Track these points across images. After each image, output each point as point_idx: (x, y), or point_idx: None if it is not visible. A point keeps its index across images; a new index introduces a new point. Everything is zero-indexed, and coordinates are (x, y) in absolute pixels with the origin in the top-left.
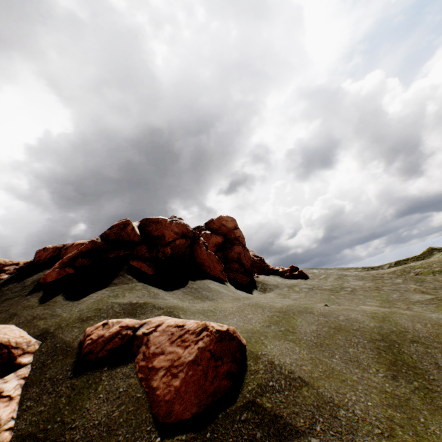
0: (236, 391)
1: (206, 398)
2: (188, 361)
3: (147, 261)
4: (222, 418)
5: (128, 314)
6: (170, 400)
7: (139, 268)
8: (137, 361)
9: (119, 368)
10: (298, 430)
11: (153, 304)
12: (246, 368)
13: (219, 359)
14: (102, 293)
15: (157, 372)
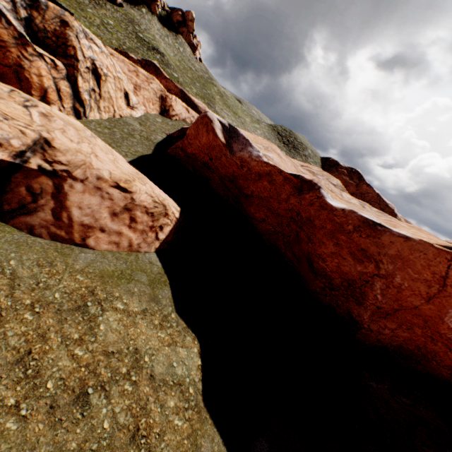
0: None
1: None
2: None
3: None
4: None
5: None
6: None
7: None
8: None
9: None
10: None
11: None
12: None
13: None
14: None
15: None
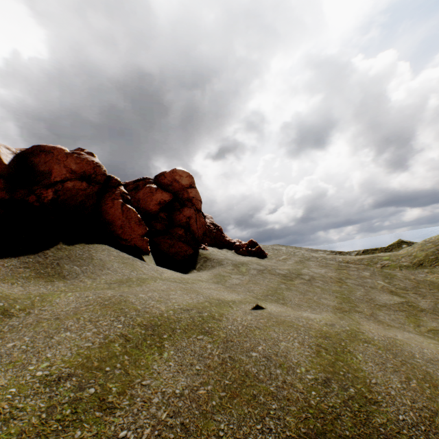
0: None
1: None
2: None
3: None
4: None
5: None
6: None
7: None
8: None
9: None
10: None
11: None
12: None
13: None
14: None
15: None
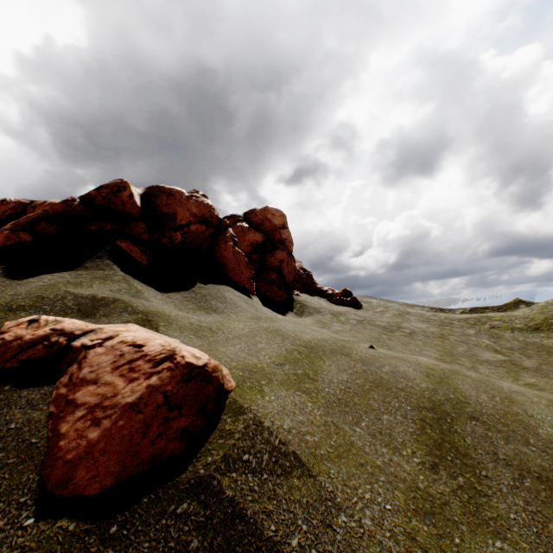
0: (188, 462)
1: (136, 466)
2: (125, 404)
3: (143, 245)
4: (147, 504)
5: (84, 313)
6: (74, 460)
7: (127, 252)
8: (57, 385)
9: (26, 391)
10: (261, 547)
11: (126, 306)
12: (218, 427)
13: (177, 408)
14: (60, 277)
15: (74, 410)
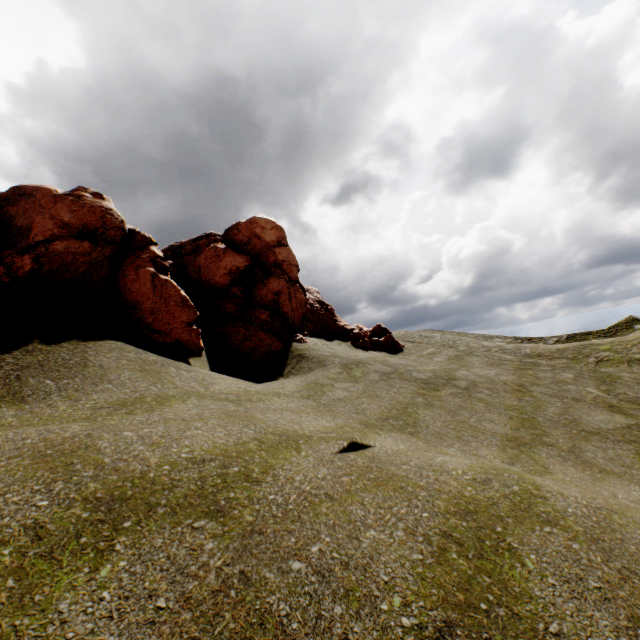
0: None
1: None
2: None
3: None
4: None
5: None
6: None
7: None
8: None
9: None
10: None
11: None
12: None
13: None
14: None
15: None
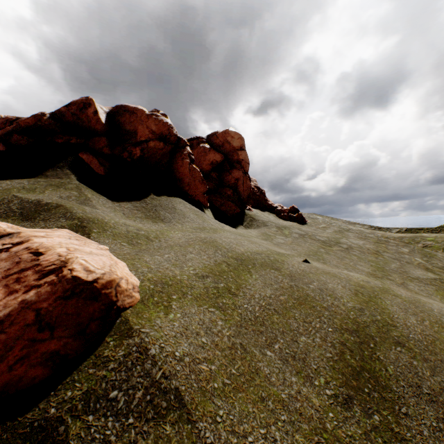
0: (45, 394)
1: None
2: None
3: (103, 158)
4: None
5: (25, 216)
6: None
7: (87, 164)
8: None
9: None
10: None
11: (66, 211)
12: (98, 351)
13: (49, 329)
14: (18, 183)
15: None
